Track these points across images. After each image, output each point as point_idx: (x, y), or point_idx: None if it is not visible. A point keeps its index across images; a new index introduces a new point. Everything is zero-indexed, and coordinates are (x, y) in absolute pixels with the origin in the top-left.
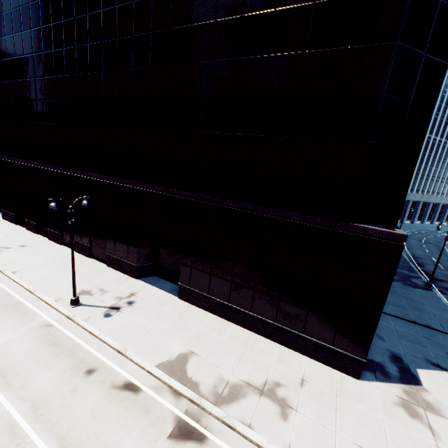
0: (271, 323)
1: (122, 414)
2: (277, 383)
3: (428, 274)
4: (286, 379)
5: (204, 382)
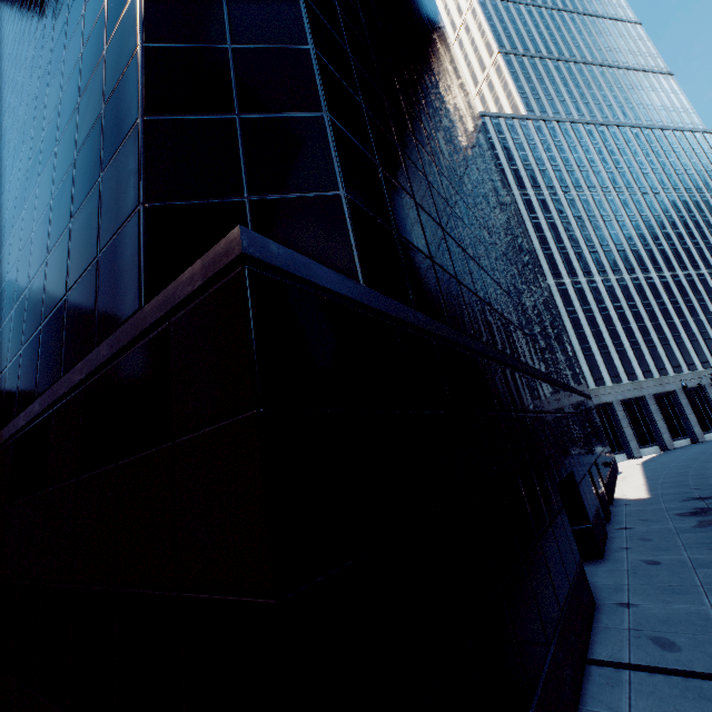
0: None
1: None
2: None
3: None
4: None
5: None
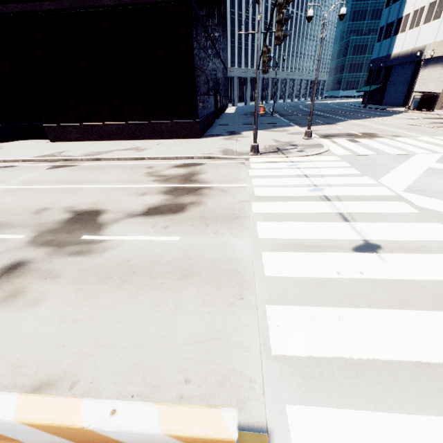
0: (133, 124)
1: (1, 172)
2: (139, 147)
3: (279, 114)
4: (146, 145)
5: (76, 155)
